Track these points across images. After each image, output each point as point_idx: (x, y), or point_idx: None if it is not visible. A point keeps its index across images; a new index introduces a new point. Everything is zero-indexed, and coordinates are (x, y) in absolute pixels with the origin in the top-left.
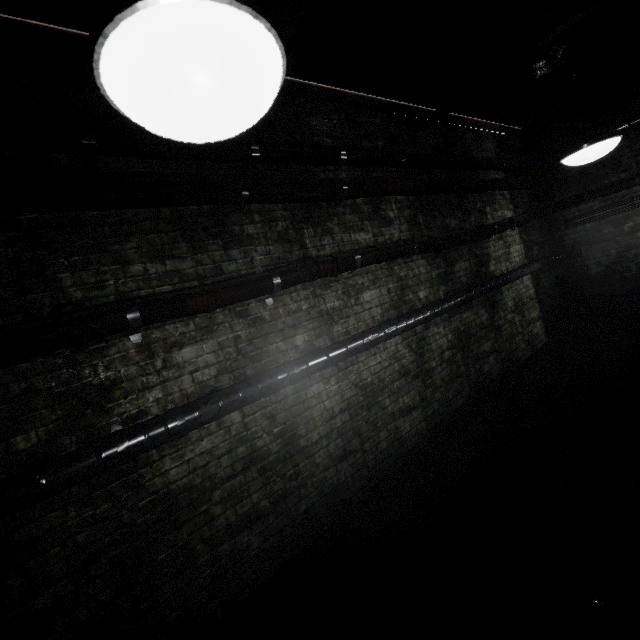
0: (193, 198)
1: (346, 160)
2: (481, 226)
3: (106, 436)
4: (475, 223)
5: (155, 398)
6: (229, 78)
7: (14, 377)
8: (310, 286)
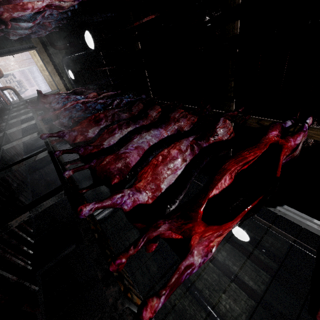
0: None
1: None
2: None
3: None
4: None
5: None
6: None
7: None
8: None
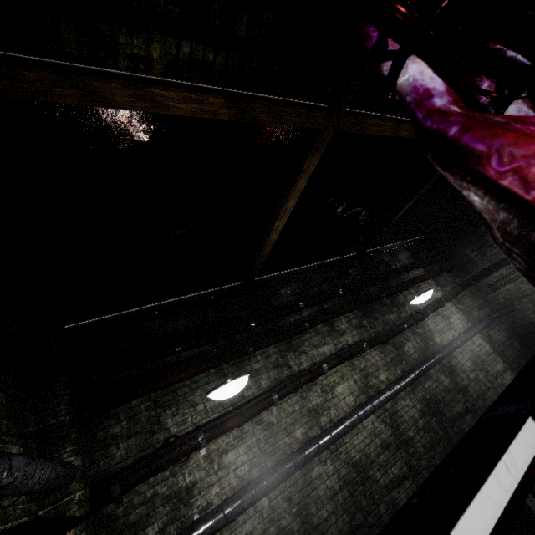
0: (225, 361)
1: (304, 307)
2: (415, 312)
3: (191, 523)
4: (410, 311)
5: (215, 492)
6: (236, 390)
7: (148, 487)
8: (298, 392)
